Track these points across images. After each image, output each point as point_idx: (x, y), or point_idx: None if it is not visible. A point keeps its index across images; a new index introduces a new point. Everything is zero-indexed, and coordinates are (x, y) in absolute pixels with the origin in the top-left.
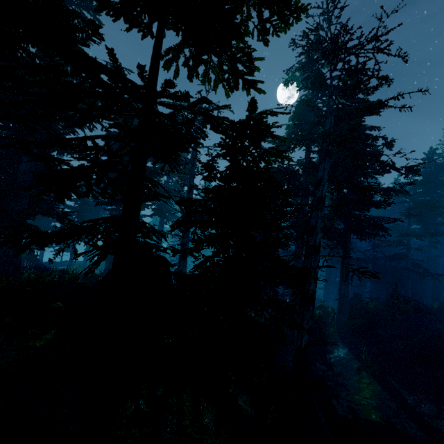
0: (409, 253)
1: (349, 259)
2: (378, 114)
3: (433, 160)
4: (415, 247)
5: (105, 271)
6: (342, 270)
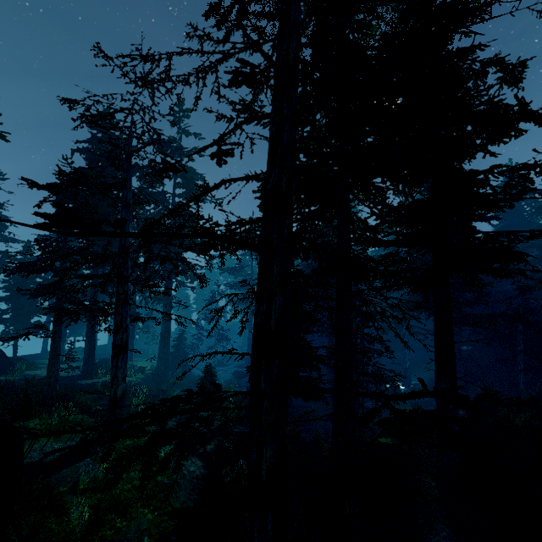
0: None
1: (450, 329)
2: (477, 17)
3: None
4: None
5: (83, 366)
6: (437, 352)
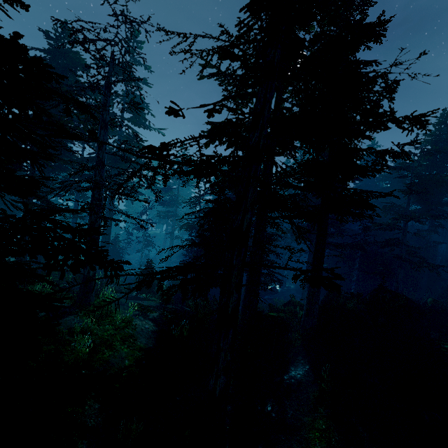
0: (405, 239)
1: (324, 247)
2: (378, 41)
3: (445, 125)
4: (413, 231)
5: None
6: (314, 261)
